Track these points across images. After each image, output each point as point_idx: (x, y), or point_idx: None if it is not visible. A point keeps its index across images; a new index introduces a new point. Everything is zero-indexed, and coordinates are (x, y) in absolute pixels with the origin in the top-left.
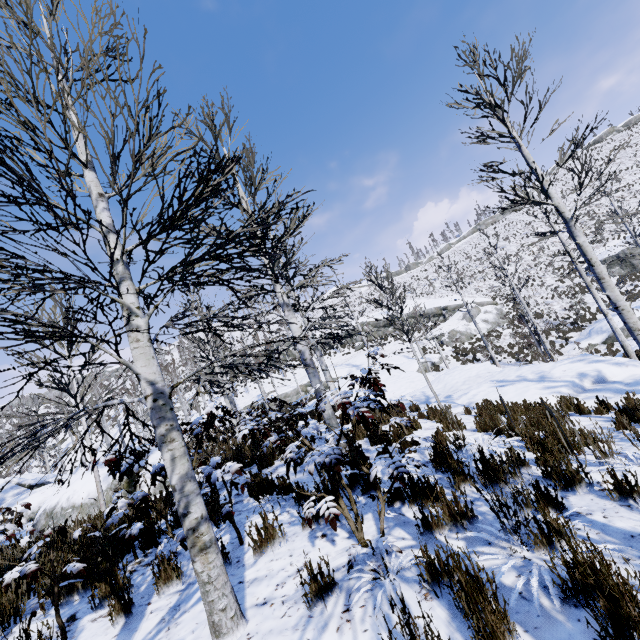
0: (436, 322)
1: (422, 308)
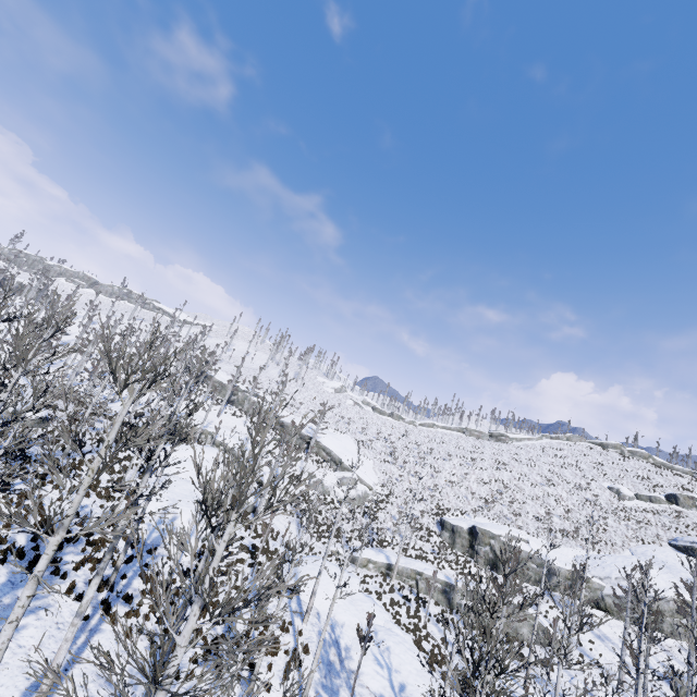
0: (332, 467)
1: (334, 450)
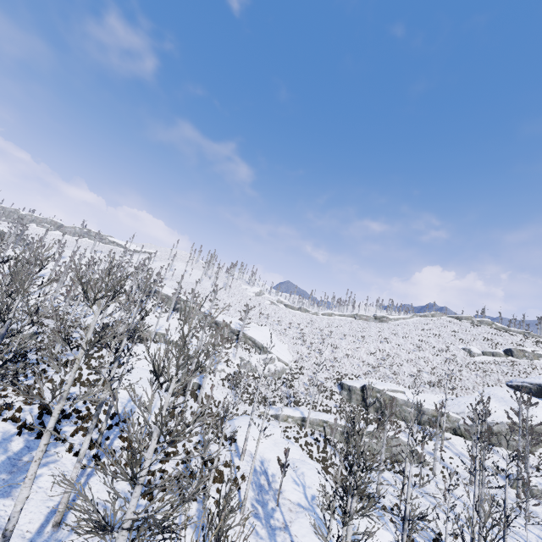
0: (256, 351)
1: (257, 339)
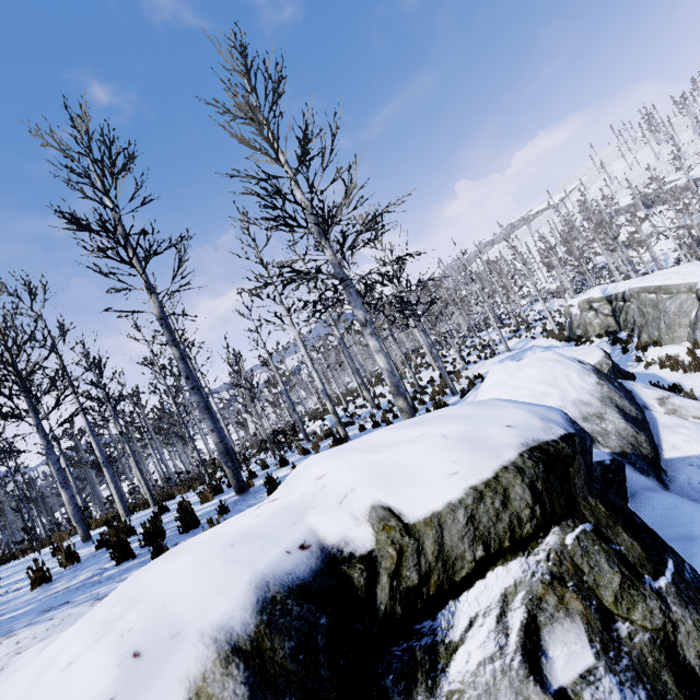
0: None
1: None
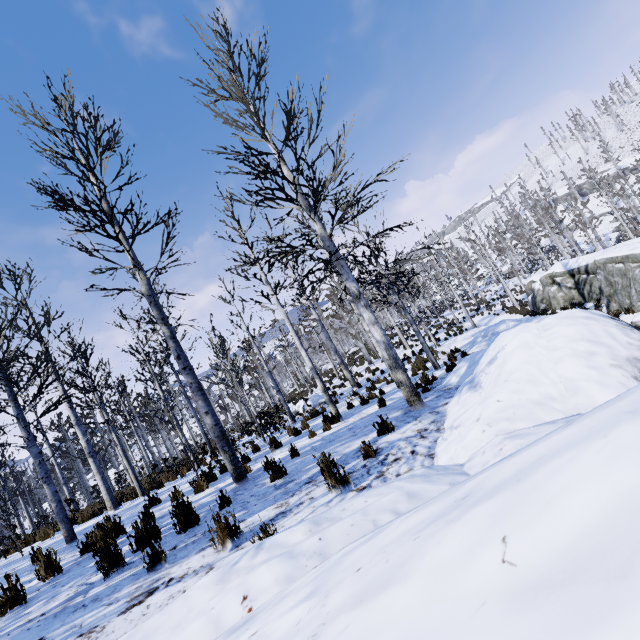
0: None
1: None
